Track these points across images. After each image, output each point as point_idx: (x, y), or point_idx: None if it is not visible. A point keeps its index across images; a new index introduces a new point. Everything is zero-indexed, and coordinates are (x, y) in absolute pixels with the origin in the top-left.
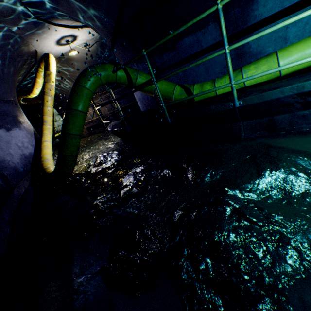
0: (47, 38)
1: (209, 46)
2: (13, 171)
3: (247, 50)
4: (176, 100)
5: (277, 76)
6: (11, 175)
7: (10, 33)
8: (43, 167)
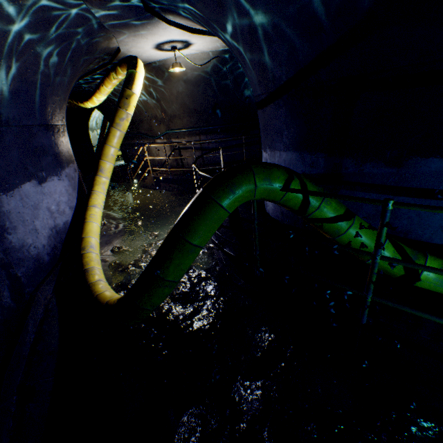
0: (146, 37)
1: None
2: (32, 266)
3: None
4: None
5: None
6: (28, 275)
7: (90, 18)
8: (83, 264)
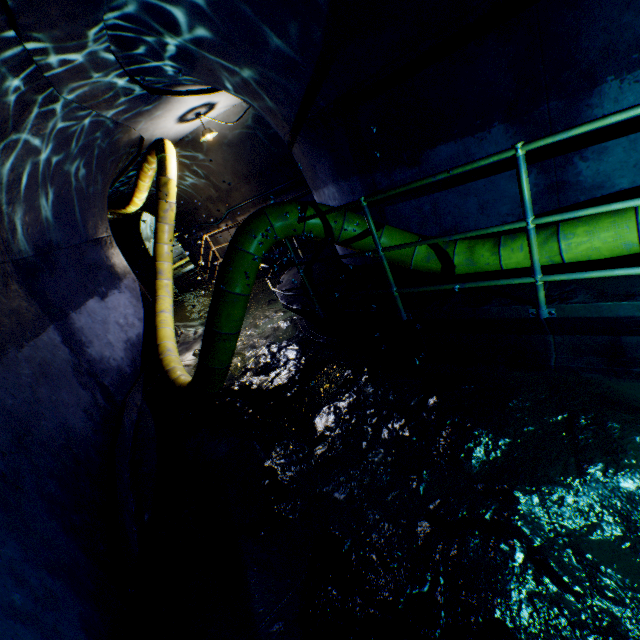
0: (163, 116)
1: (491, 165)
2: (116, 376)
3: (573, 179)
4: (417, 268)
5: (635, 252)
6: (115, 384)
7: (103, 121)
8: (164, 367)
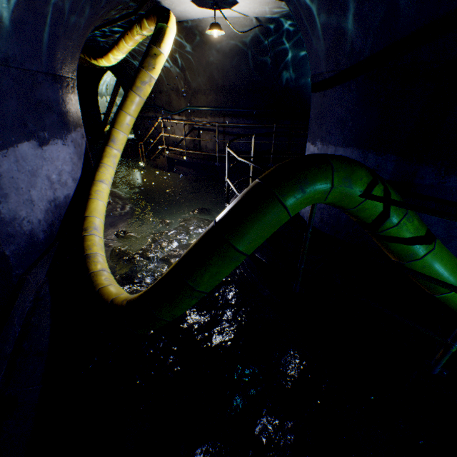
0: None
1: None
2: (24, 244)
3: None
4: (444, 299)
5: None
6: (18, 254)
7: None
8: (84, 248)
